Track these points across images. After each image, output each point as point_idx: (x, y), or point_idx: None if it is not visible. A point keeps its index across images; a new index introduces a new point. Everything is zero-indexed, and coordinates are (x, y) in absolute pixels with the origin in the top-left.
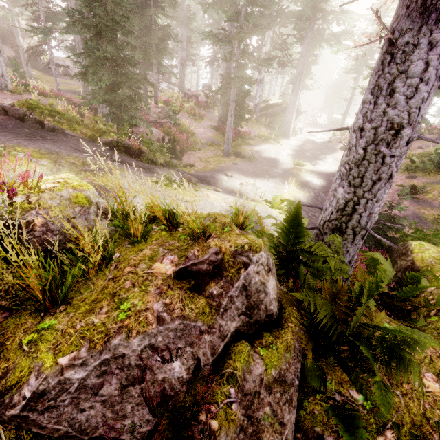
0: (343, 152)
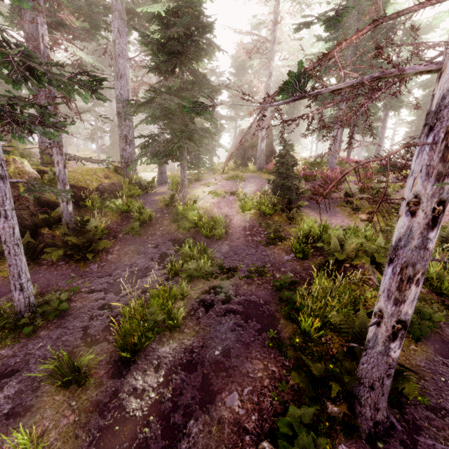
0: None
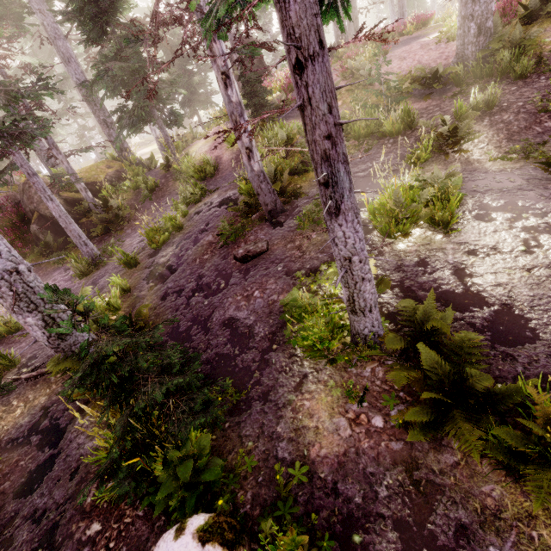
0: None
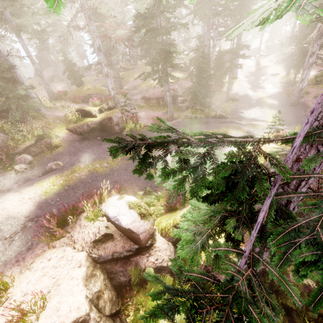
0: (273, 77)
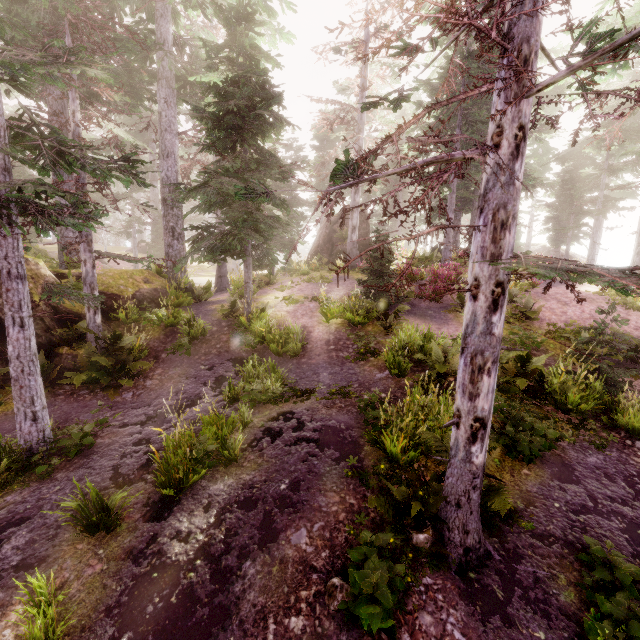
0: None
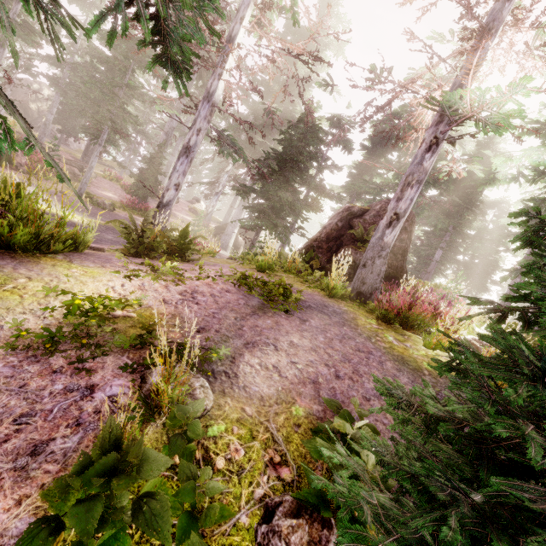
0: None
